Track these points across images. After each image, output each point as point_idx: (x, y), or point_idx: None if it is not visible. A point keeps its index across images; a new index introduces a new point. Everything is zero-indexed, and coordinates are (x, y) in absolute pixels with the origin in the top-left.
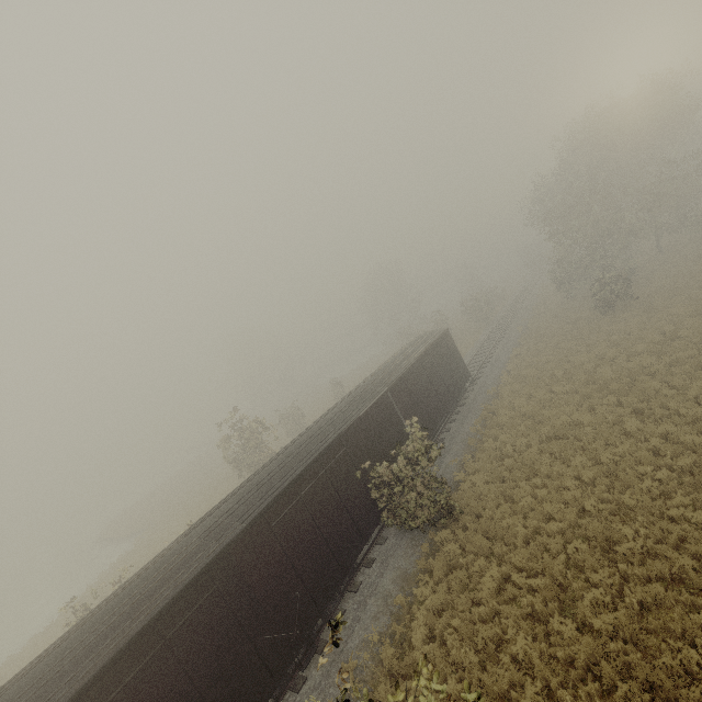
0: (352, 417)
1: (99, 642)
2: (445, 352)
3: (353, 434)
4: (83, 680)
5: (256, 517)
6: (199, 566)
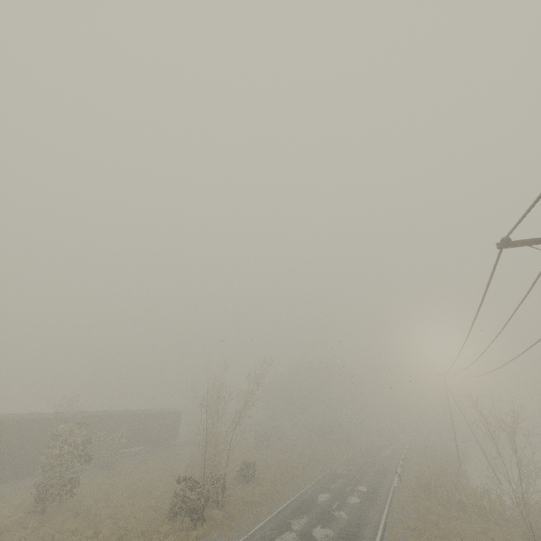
0: (110, 413)
1: (7, 416)
2: (172, 420)
3: (105, 419)
4: (4, 419)
5: (59, 417)
6: (38, 417)
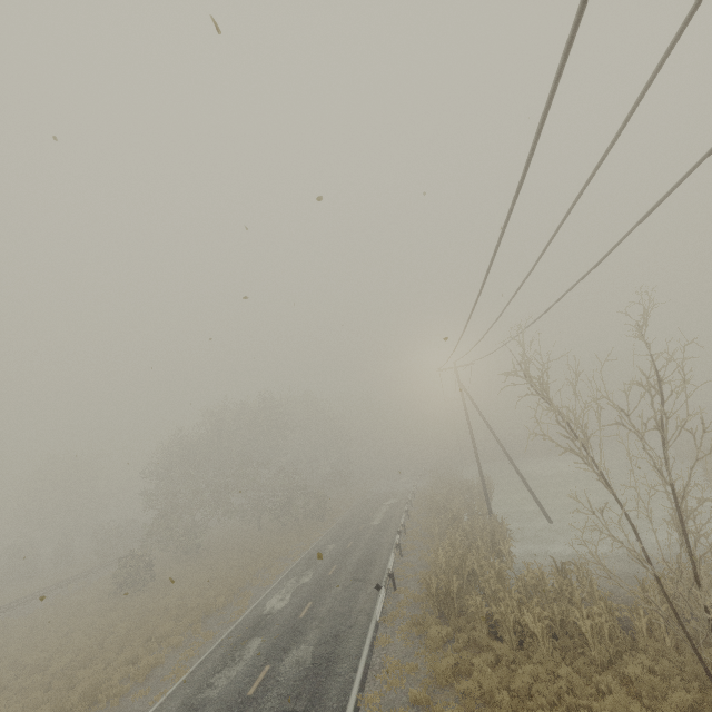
0: None
1: None
2: None
3: None
4: None
5: None
6: None
